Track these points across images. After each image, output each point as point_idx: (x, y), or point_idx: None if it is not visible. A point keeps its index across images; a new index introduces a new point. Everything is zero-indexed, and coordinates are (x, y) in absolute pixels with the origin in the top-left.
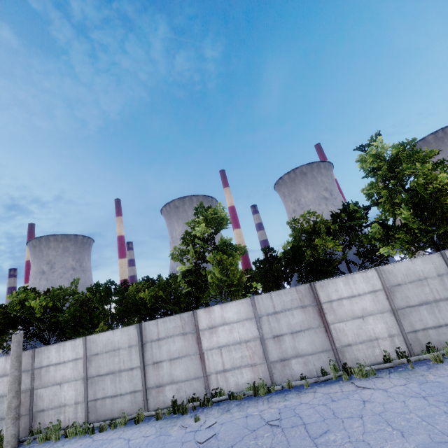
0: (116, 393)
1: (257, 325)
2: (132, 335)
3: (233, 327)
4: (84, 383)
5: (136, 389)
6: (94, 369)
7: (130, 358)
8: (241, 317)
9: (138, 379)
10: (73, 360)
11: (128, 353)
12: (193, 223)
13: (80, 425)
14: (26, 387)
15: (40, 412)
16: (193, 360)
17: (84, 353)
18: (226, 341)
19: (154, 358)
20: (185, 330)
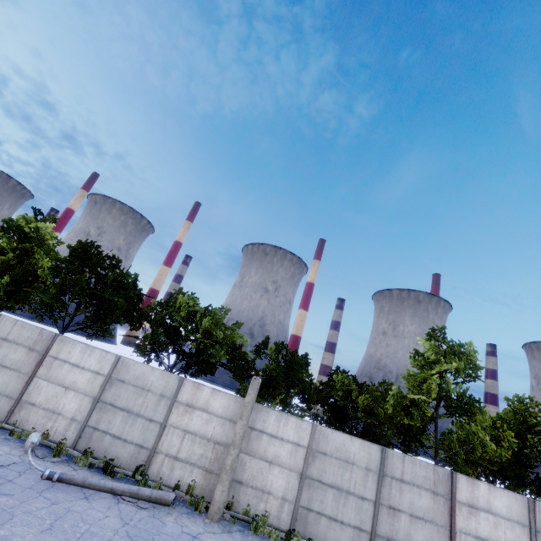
0: (336, 517)
1: (532, 539)
2: (373, 457)
3: (499, 522)
4: (301, 481)
5: (362, 527)
6: (317, 470)
7: (364, 483)
8: (511, 515)
9: (368, 516)
10: (293, 442)
11: (363, 475)
12: (436, 348)
13: (281, 529)
14: (227, 441)
15: (236, 482)
16: (440, 533)
17: (310, 444)
18: (487, 535)
19: (391, 501)
20: (437, 489)
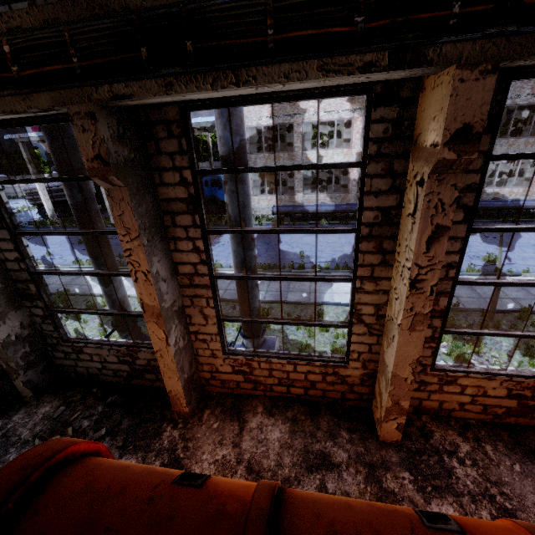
0: None
1: None
2: None
3: None
4: None
5: None
6: None
7: None
8: None
9: None
10: None
11: None
12: None
13: None
14: None
15: None
16: None
17: None
18: None
19: None
20: None
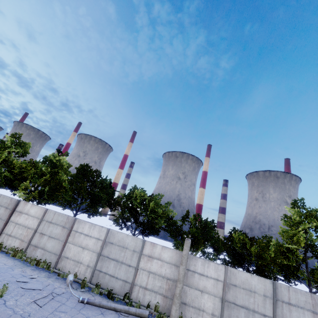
0: None
1: None
2: (268, 288)
3: None
4: (222, 303)
5: None
6: (231, 296)
7: (264, 305)
8: None
9: None
10: (214, 278)
11: (262, 300)
12: (299, 213)
13: None
14: (174, 277)
15: (182, 304)
16: None
17: (225, 279)
18: None
19: (284, 317)
20: (315, 310)
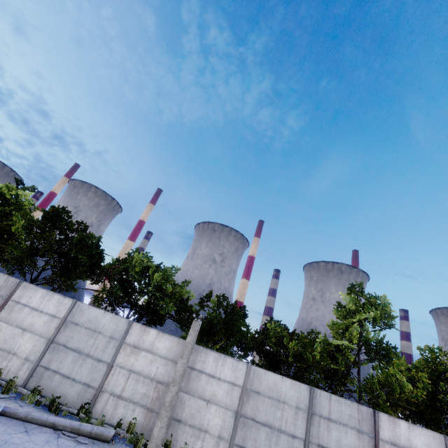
0: None
1: None
2: (303, 396)
3: None
4: (236, 419)
5: None
6: (251, 408)
7: (295, 421)
8: None
9: None
10: (230, 382)
11: (293, 414)
12: (355, 300)
13: None
14: (169, 380)
15: (175, 421)
16: None
17: (245, 383)
18: None
19: (320, 439)
20: (362, 428)
